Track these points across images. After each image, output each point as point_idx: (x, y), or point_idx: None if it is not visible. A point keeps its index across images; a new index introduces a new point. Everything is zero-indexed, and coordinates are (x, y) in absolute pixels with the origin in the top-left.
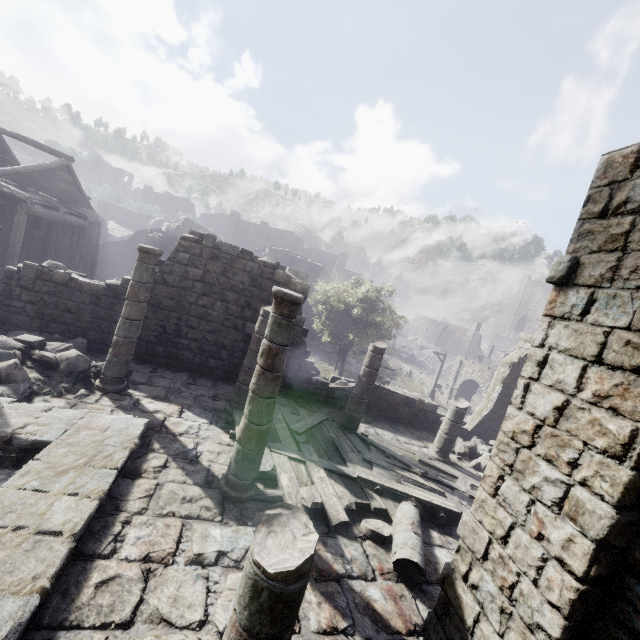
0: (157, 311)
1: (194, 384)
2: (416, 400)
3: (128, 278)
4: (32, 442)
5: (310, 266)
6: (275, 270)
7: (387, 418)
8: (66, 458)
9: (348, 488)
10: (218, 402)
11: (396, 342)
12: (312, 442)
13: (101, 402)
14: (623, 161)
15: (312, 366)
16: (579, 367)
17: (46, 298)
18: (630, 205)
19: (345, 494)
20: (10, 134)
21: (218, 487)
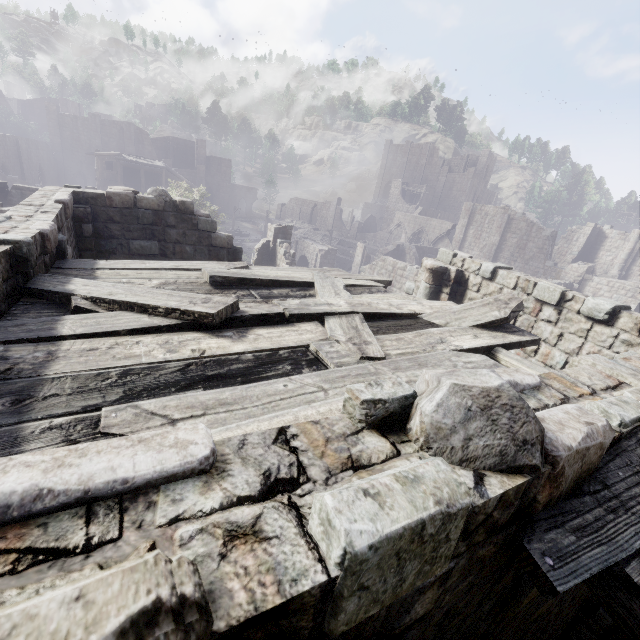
0: None
1: None
2: None
3: None
4: None
5: (149, 168)
6: None
7: None
8: None
9: None
10: None
11: None
12: None
13: None
14: None
15: None
16: None
17: None
18: None
19: None
20: None
21: None
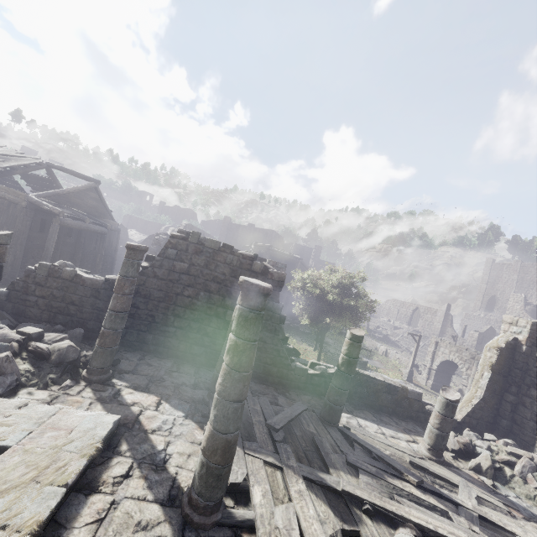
0: (148, 302)
1: (177, 371)
2: (398, 387)
3: None
4: None
5: (289, 258)
6: (253, 261)
7: (369, 406)
8: (14, 471)
9: (332, 506)
10: (197, 391)
11: (370, 323)
12: (290, 439)
13: (83, 393)
14: None
15: (290, 352)
16: None
17: (55, 293)
18: None
19: (328, 516)
20: (57, 167)
21: (181, 505)
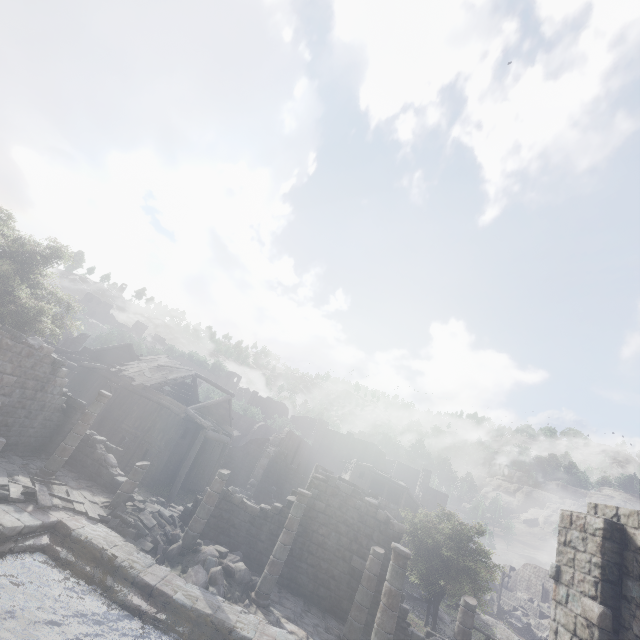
0: None
1: (309, 611)
2: None
3: (276, 505)
4: (242, 636)
5: (394, 484)
6: (378, 510)
7: None
8: None
9: None
10: (330, 635)
11: (502, 598)
12: None
13: (258, 614)
14: (567, 517)
15: (407, 613)
16: (569, 637)
17: (224, 514)
18: (572, 543)
19: None
20: (203, 378)
21: None
